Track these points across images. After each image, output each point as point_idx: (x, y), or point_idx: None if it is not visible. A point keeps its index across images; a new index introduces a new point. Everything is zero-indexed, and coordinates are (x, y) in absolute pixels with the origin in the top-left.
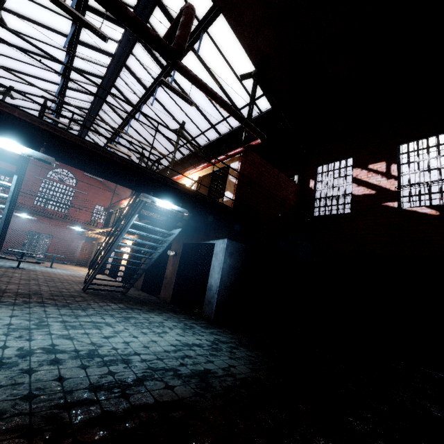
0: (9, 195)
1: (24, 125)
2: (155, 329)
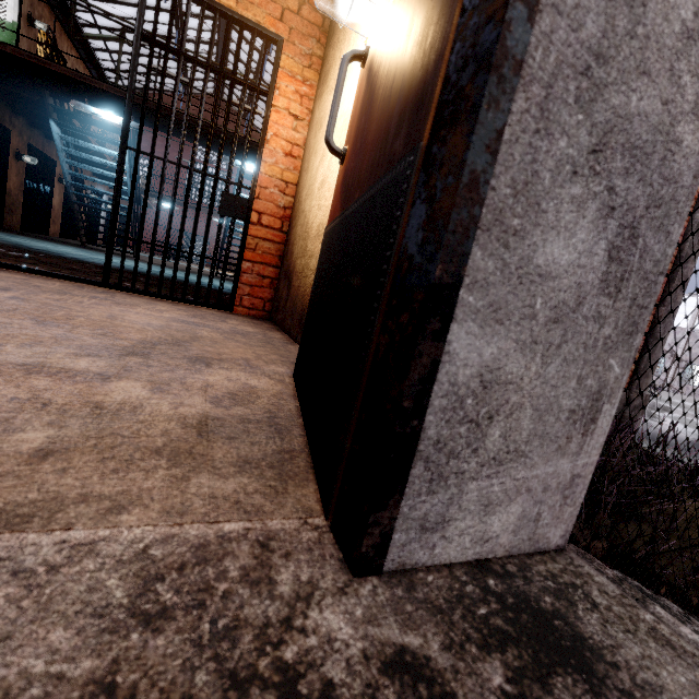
0: (127, 166)
1: (113, 97)
2: None
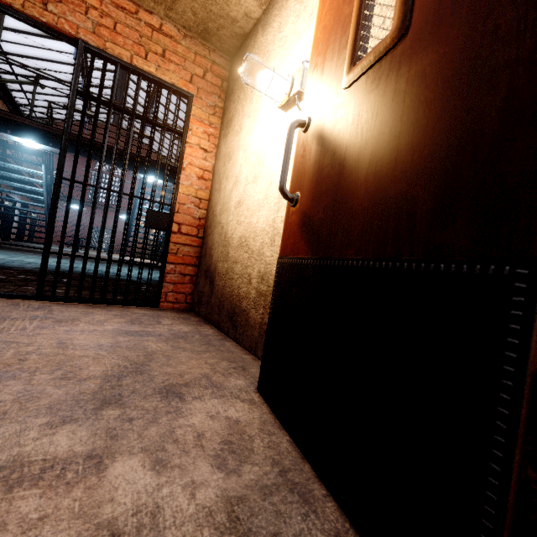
0: (43, 181)
1: (34, 129)
2: (156, 274)
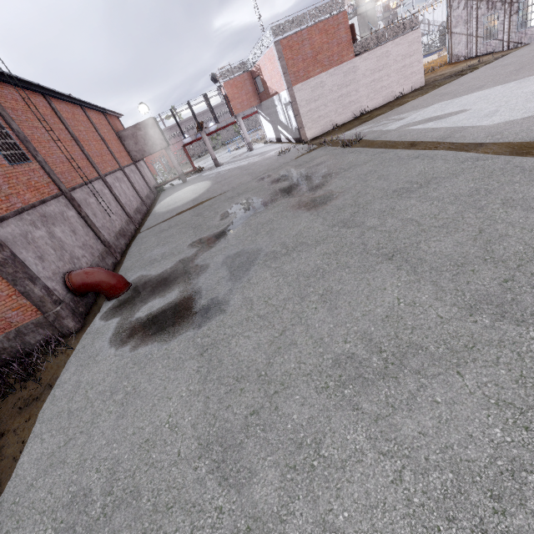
0: None
1: None
2: None
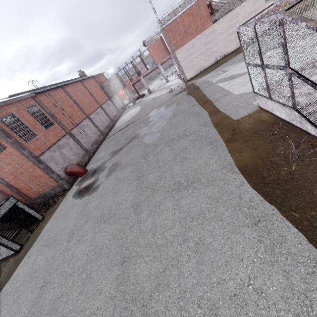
0: None
1: None
2: None
